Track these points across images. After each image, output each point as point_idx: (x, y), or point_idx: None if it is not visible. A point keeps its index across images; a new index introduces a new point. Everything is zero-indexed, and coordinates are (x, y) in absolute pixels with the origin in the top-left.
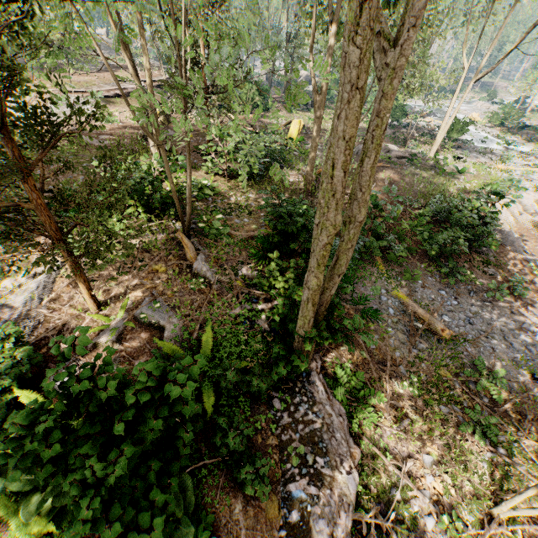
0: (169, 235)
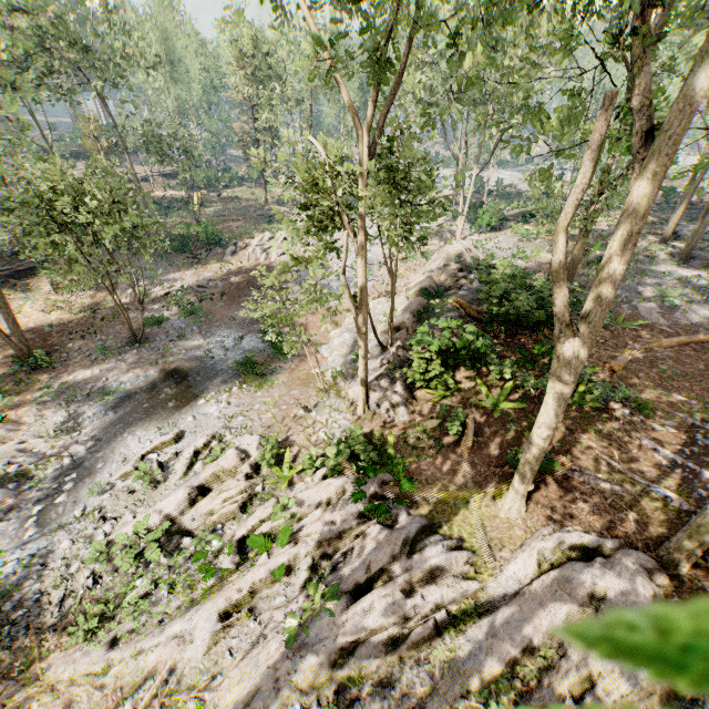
0: None
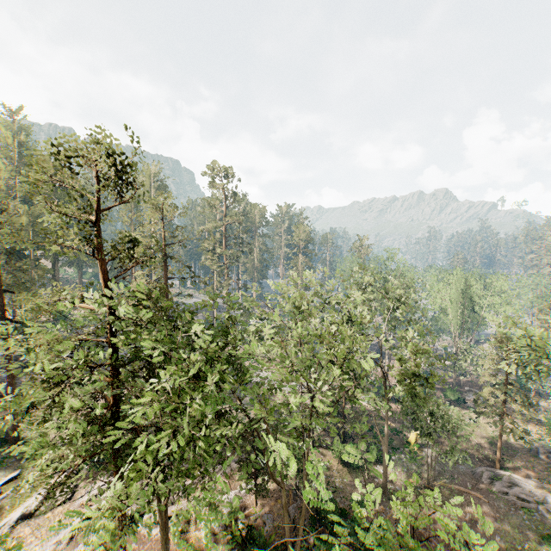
0: (292, 487)
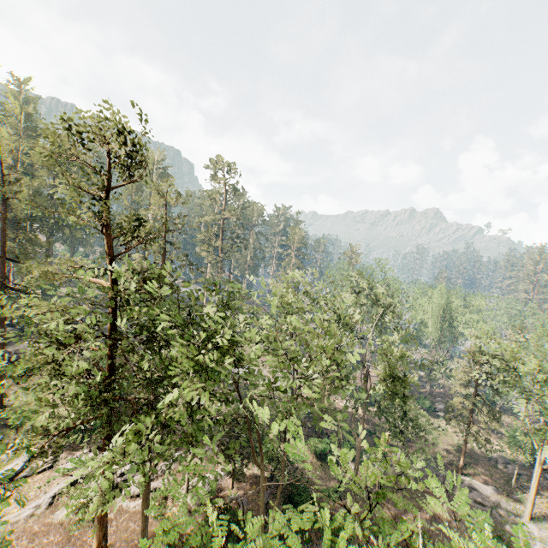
0: (267, 475)
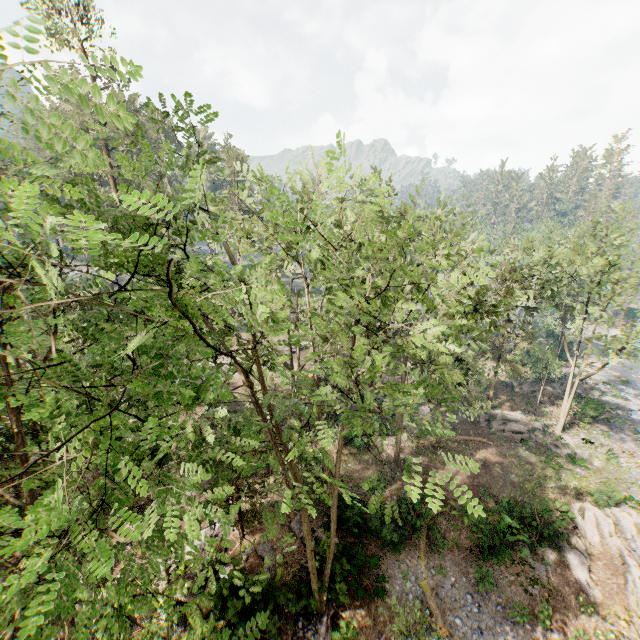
0: None
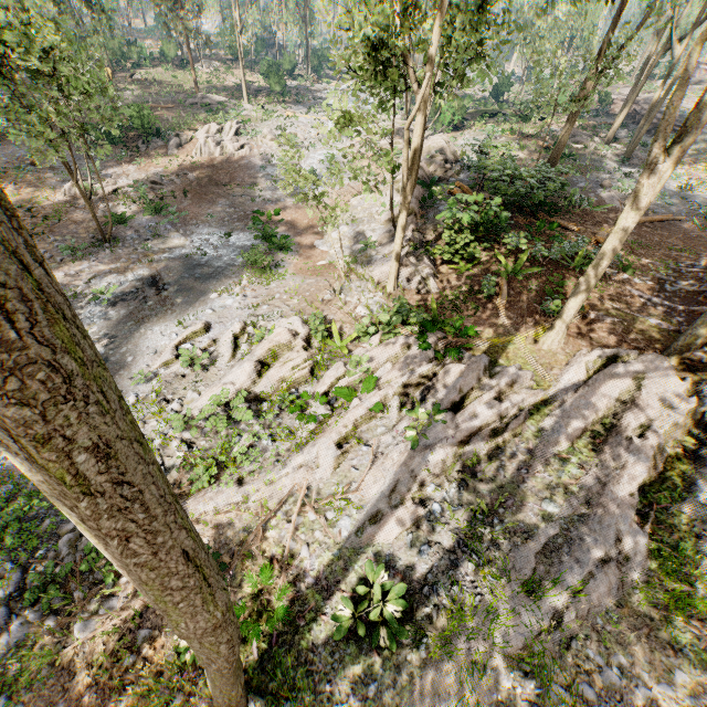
0: None
